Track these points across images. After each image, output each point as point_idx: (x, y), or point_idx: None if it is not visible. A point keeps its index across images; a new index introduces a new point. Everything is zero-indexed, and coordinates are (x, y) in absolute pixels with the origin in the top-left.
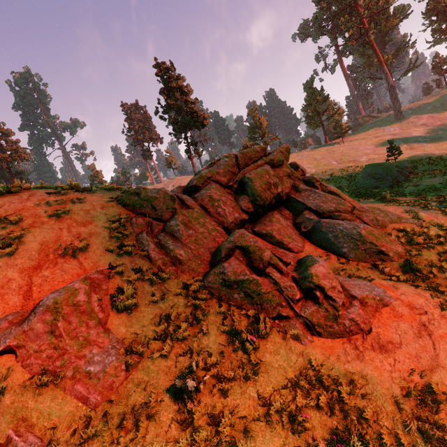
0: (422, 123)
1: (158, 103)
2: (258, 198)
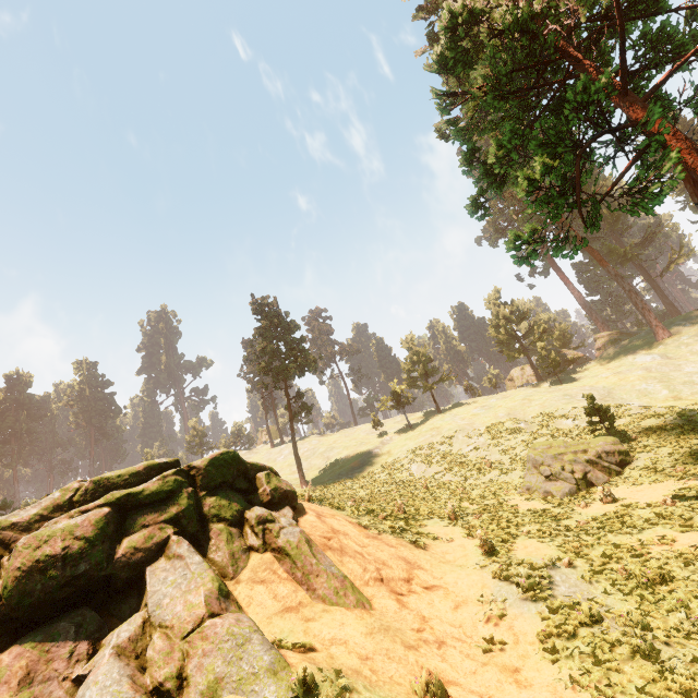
0: None
1: (249, 346)
2: (6, 591)
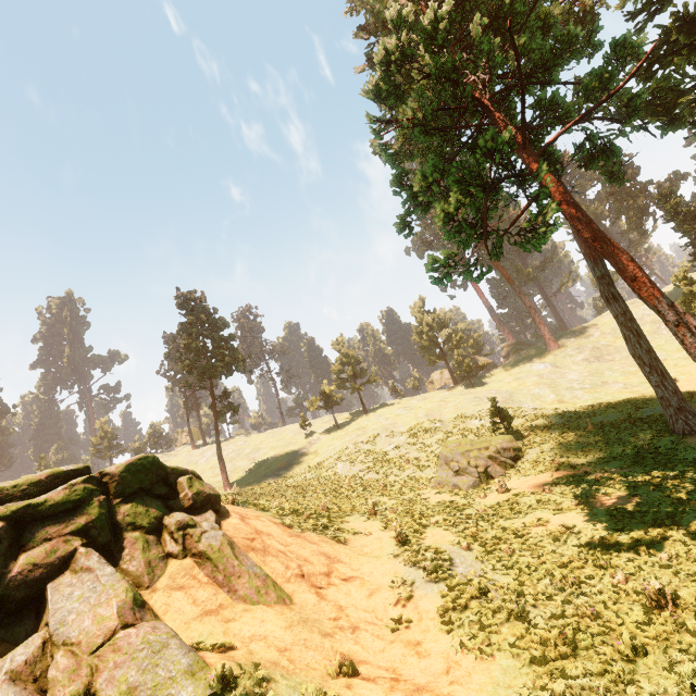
0: (583, 358)
1: (172, 342)
2: None
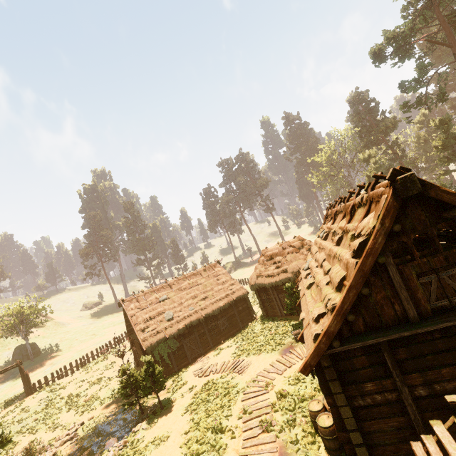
0: None
1: None
2: None
